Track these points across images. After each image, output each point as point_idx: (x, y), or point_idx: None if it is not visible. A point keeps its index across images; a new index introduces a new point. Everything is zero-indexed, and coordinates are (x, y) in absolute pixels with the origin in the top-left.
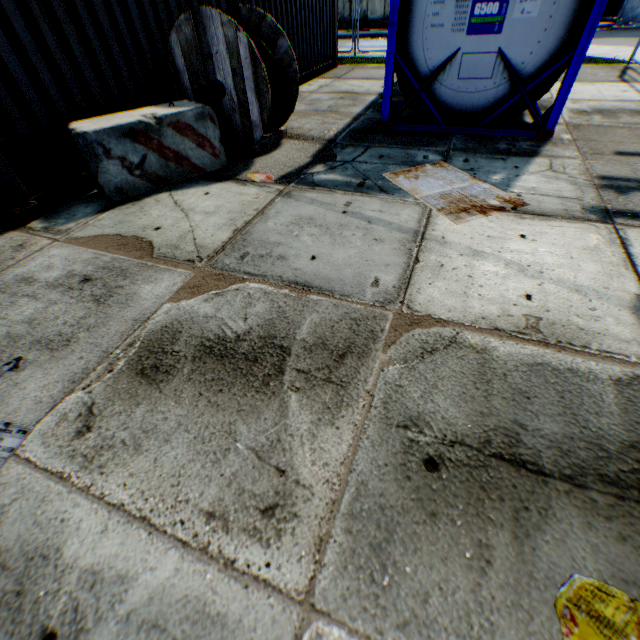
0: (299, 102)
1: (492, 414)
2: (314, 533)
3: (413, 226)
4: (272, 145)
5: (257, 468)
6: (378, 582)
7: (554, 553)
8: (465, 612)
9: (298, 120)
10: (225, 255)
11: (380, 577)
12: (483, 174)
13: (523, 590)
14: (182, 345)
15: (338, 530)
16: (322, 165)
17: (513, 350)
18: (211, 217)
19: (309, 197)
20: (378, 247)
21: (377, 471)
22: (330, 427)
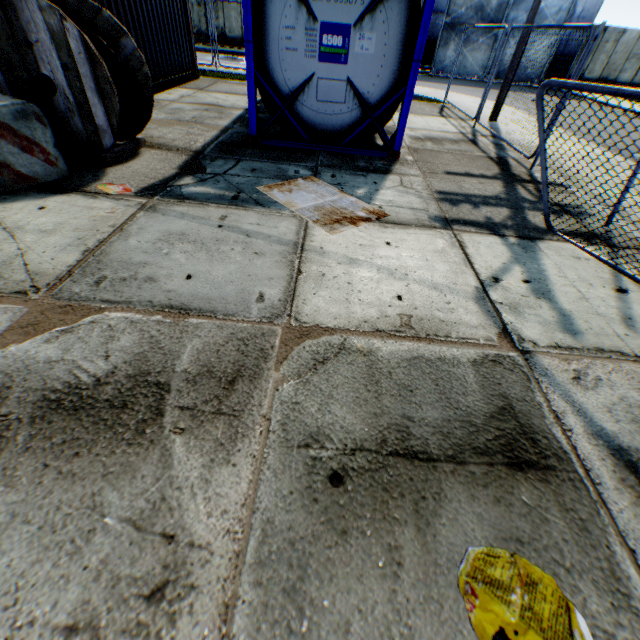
0: (158, 110)
1: (384, 413)
2: (218, 601)
3: (292, 238)
4: (129, 154)
5: (137, 542)
6: (297, 631)
7: (451, 533)
8: (386, 627)
9: (159, 129)
10: (74, 282)
11: (298, 624)
12: (349, 188)
13: (432, 581)
14: (14, 405)
15: (246, 586)
16: (191, 177)
17: (394, 348)
18: (51, 236)
19: (178, 211)
20: (260, 261)
21: (283, 502)
22: (226, 466)
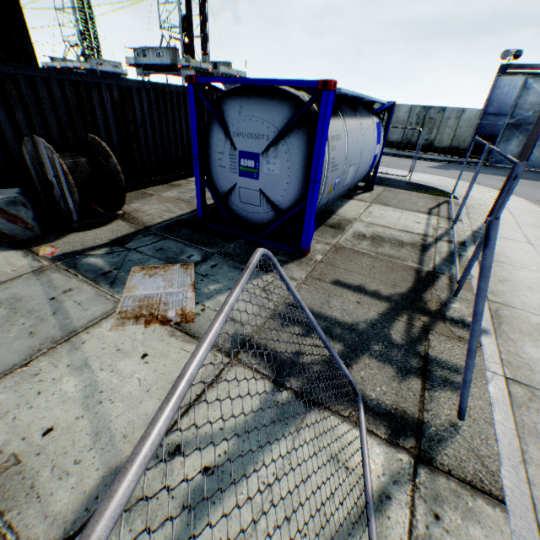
0: (179, 189)
1: None
2: None
3: (80, 325)
4: (101, 223)
5: None
6: None
7: None
8: None
9: (154, 204)
10: None
11: None
12: (207, 282)
13: None
14: None
15: None
16: (108, 248)
17: None
18: None
19: (52, 278)
20: (21, 342)
21: None
22: None
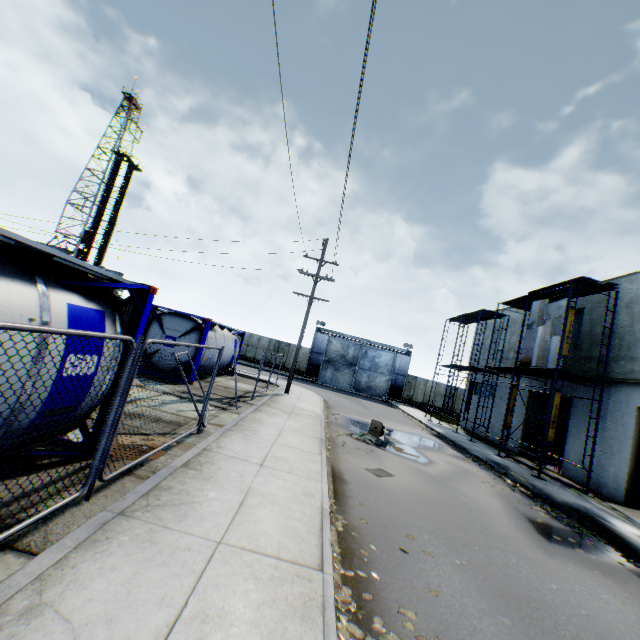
0: None
1: None
2: None
3: None
4: None
5: None
6: None
7: None
8: None
9: None
10: None
11: None
12: (146, 382)
13: None
14: None
15: None
16: None
17: None
18: None
19: None
20: None
21: None
22: None
